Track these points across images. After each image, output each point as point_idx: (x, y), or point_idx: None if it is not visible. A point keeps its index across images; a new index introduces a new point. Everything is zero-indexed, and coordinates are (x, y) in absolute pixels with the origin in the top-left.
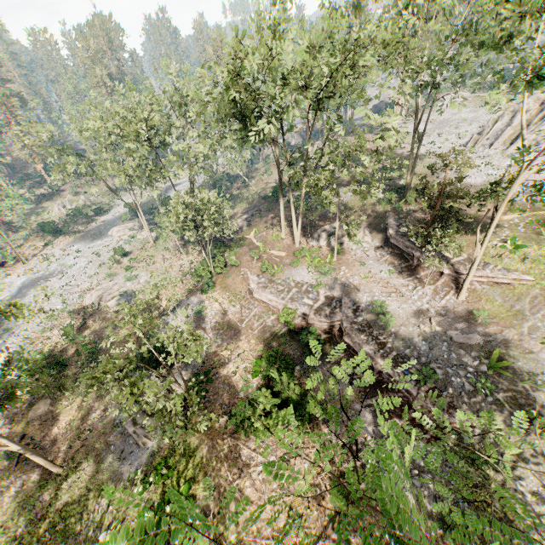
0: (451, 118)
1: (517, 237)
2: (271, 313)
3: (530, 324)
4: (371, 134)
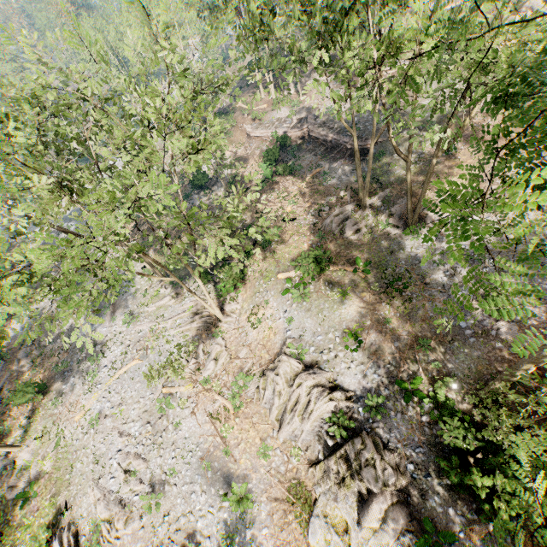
0: None
1: None
2: (264, 143)
3: None
4: None
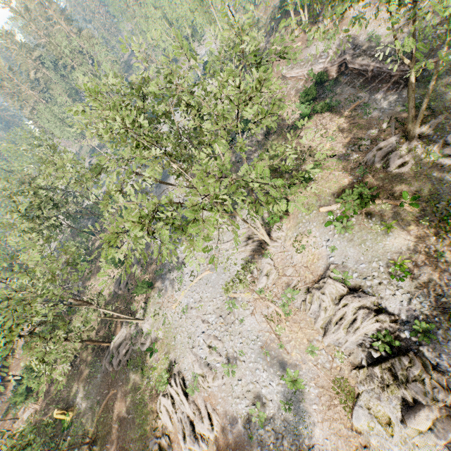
0: None
1: None
2: (300, 82)
3: None
4: None
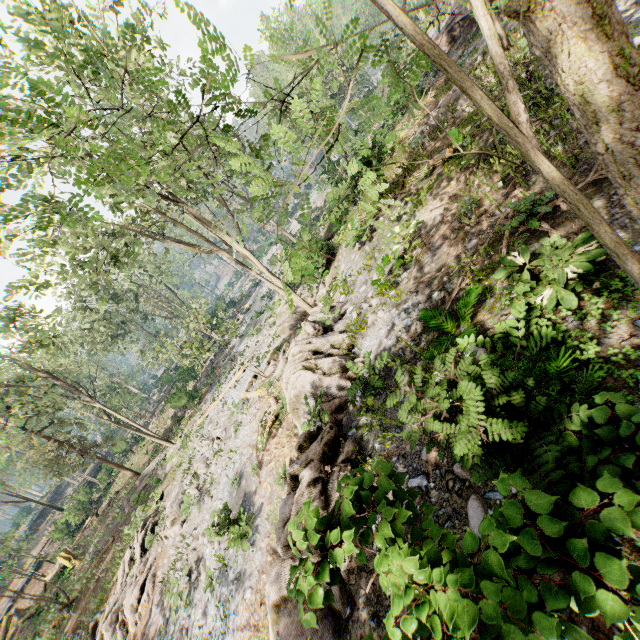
0: None
1: None
2: None
3: None
4: None
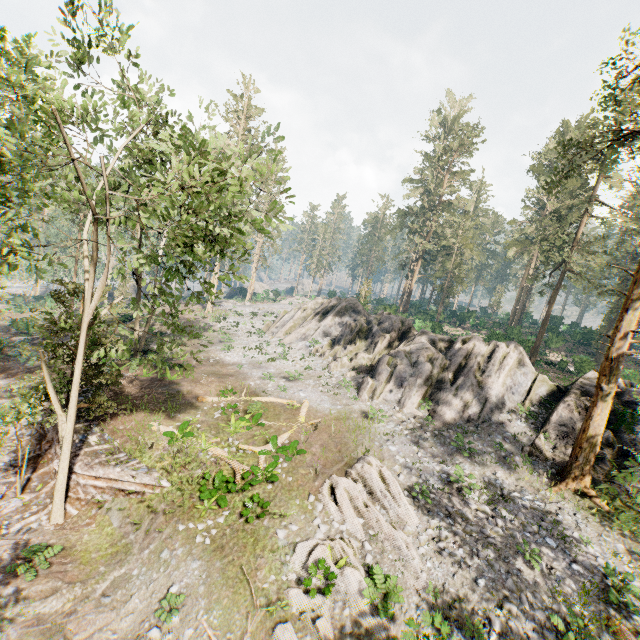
0: (276, 310)
1: (193, 421)
2: None
3: (123, 571)
4: (200, 306)
